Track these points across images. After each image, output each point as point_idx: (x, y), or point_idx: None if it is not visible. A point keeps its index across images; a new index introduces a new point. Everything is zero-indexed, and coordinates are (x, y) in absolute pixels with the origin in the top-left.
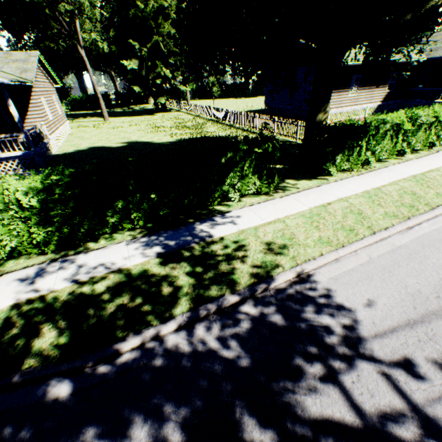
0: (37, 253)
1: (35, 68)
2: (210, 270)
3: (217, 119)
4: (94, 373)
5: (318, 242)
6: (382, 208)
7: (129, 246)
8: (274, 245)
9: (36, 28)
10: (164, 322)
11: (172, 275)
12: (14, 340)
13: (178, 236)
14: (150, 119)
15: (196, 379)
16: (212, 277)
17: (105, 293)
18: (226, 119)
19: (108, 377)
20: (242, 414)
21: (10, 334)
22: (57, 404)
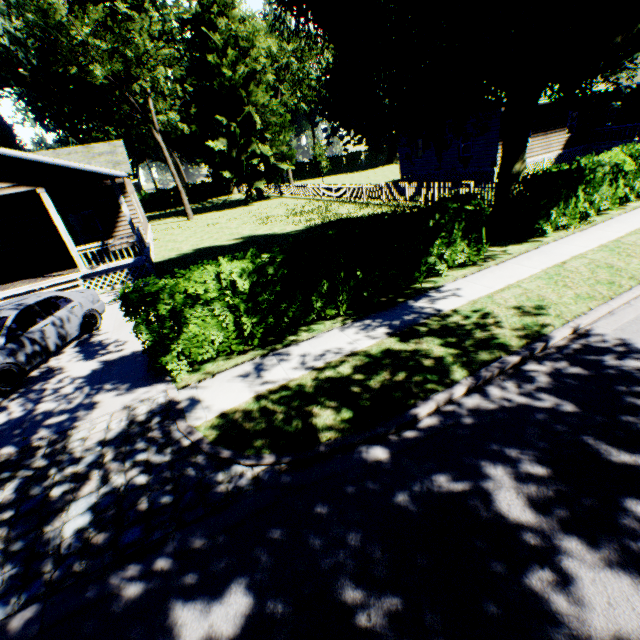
0: (233, 354)
1: (127, 159)
2: (464, 339)
3: (341, 198)
4: (402, 438)
5: (578, 299)
6: (634, 258)
7: (344, 332)
8: (525, 308)
9: (96, 116)
10: (449, 387)
11: (422, 349)
12: (288, 422)
13: (397, 316)
14: (249, 210)
15: (523, 427)
16: (472, 344)
17: (355, 373)
18: (356, 197)
19: (420, 439)
20: (596, 445)
21: (279, 419)
22: (384, 464)
